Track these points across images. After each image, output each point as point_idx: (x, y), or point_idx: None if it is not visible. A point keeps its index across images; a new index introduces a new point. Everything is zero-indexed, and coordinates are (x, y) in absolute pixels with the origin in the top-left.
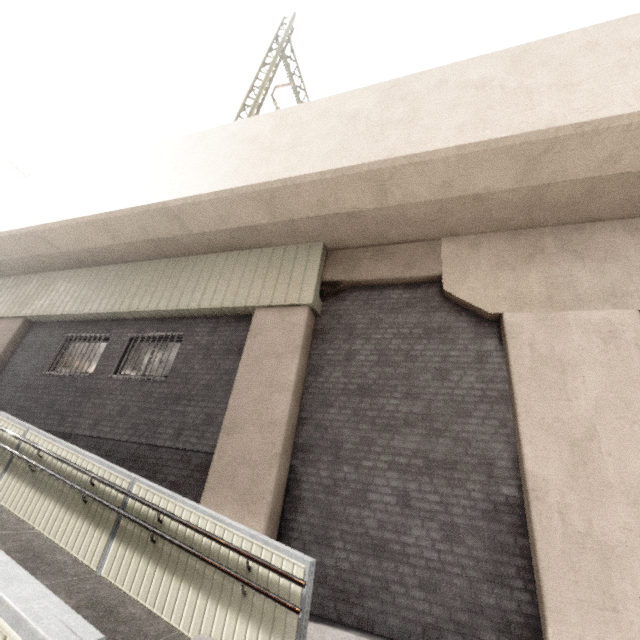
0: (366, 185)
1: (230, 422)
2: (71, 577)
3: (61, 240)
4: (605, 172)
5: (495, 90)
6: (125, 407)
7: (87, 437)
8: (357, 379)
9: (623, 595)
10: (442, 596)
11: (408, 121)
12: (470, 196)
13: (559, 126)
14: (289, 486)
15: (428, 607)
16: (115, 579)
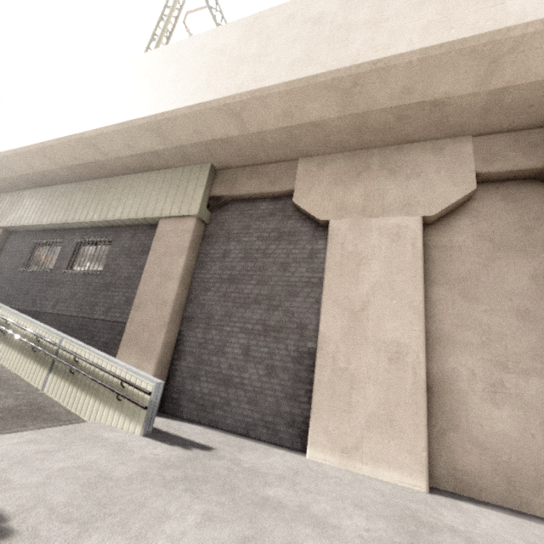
0: (226, 116)
1: (138, 302)
2: (22, 392)
3: (16, 165)
4: (405, 101)
5: (326, 26)
6: (74, 293)
7: (50, 314)
8: (228, 271)
9: (356, 403)
10: (259, 407)
11: (258, 57)
12: (309, 124)
13: (359, 63)
14: (177, 344)
15: (250, 413)
16: (51, 394)
